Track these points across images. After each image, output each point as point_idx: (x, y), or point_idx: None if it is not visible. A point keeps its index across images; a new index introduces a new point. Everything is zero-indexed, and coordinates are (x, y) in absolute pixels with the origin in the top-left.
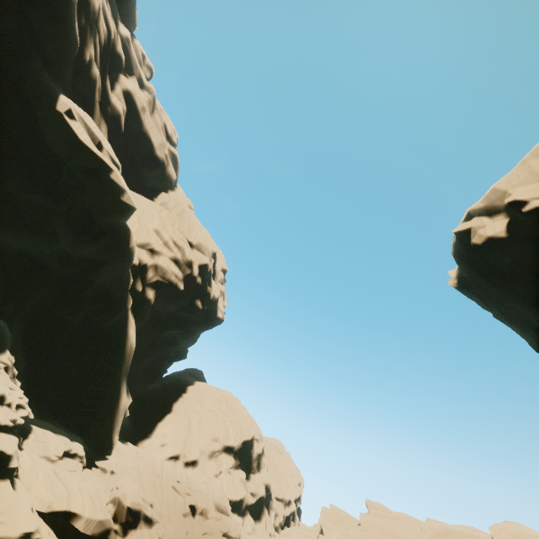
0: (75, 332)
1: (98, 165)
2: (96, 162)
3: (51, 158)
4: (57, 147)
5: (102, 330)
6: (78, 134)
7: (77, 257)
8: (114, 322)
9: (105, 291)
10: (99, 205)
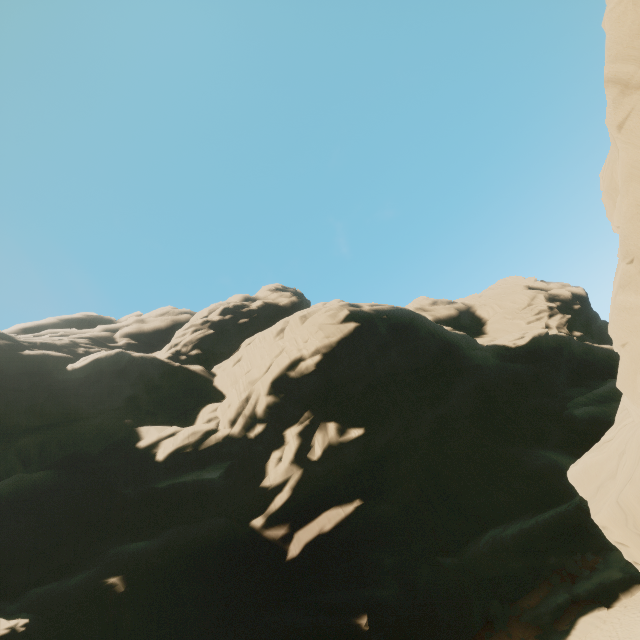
0: (603, 367)
1: (531, 339)
2: (530, 340)
3: (532, 353)
4: (524, 351)
5: (603, 358)
6: (522, 343)
7: (567, 357)
8: (598, 353)
9: (582, 352)
10: (545, 343)
